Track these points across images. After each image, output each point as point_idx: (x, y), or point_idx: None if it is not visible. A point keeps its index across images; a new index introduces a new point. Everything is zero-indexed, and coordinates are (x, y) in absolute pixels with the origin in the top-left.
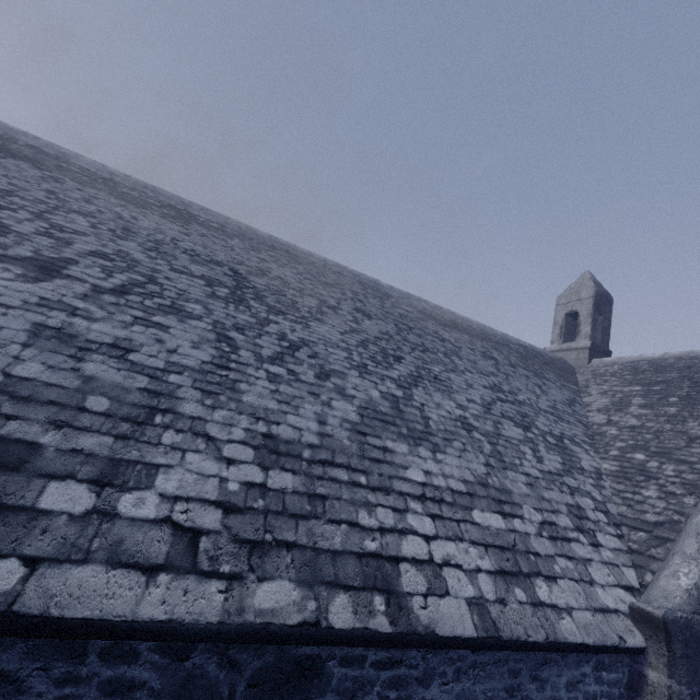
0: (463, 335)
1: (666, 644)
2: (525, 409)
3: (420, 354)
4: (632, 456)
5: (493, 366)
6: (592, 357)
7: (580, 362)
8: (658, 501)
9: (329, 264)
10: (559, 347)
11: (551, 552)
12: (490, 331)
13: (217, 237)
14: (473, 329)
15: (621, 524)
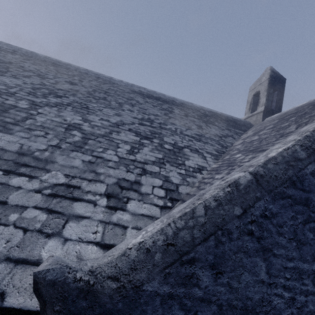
0: (158, 101)
1: (40, 313)
2: (163, 131)
3: (90, 99)
4: (234, 156)
5: (163, 113)
6: (265, 117)
7: (257, 121)
8: (218, 180)
9: (80, 69)
10: (247, 115)
11: (29, 204)
12: (189, 104)
13: (1, 53)
14: (173, 102)
15: (180, 200)
